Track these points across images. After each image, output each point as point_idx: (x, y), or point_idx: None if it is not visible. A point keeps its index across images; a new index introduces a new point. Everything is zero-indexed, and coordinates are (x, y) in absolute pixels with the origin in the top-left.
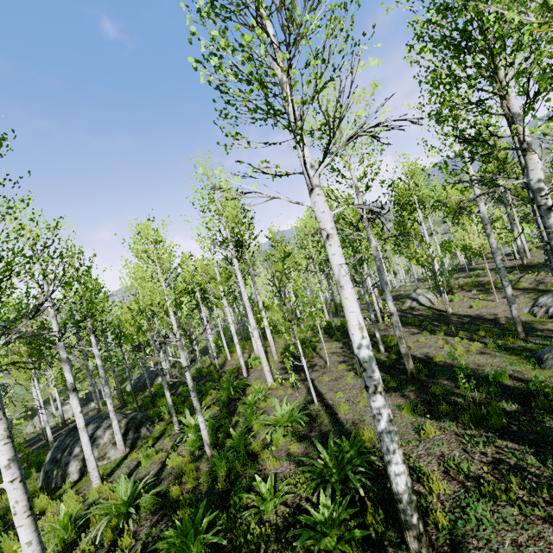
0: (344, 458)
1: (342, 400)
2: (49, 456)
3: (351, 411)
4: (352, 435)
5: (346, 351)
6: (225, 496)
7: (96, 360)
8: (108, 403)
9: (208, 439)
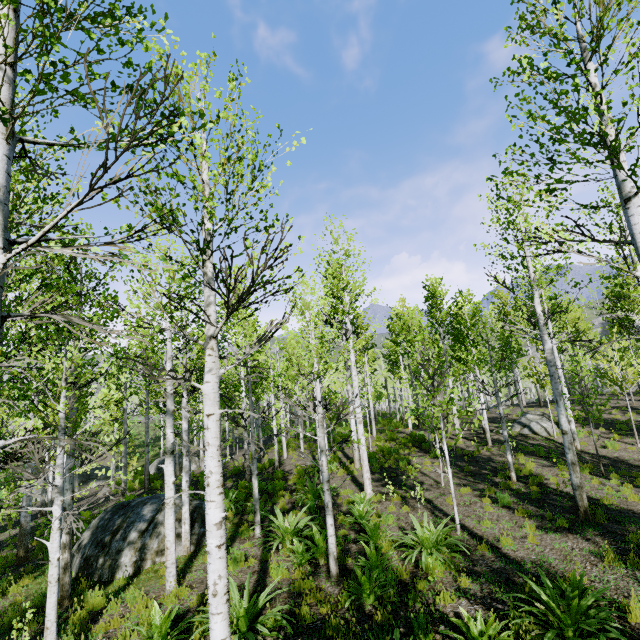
0: (579, 605)
1: (506, 531)
2: (89, 537)
3: (519, 548)
4: (572, 577)
5: (459, 472)
6: (392, 632)
7: (182, 422)
8: (184, 480)
9: (335, 550)
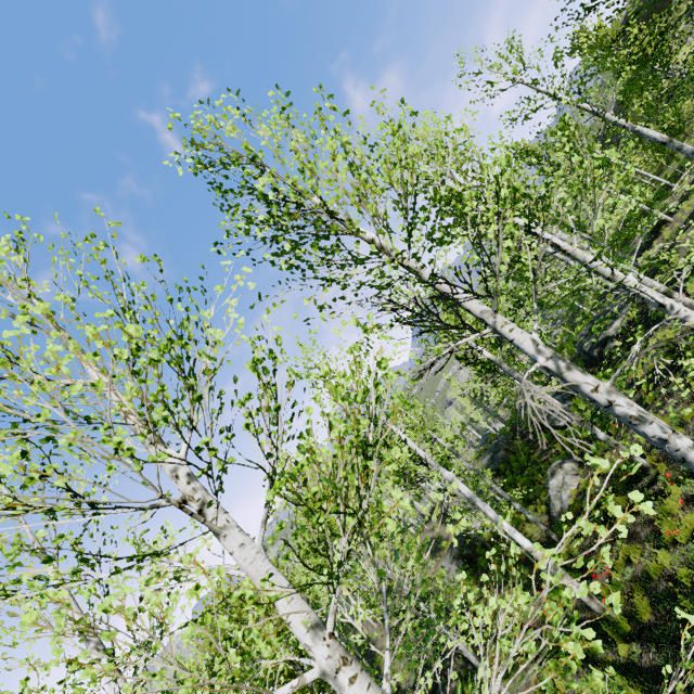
0: None
1: None
2: None
3: None
4: None
5: None
6: None
7: None
8: None
9: None
